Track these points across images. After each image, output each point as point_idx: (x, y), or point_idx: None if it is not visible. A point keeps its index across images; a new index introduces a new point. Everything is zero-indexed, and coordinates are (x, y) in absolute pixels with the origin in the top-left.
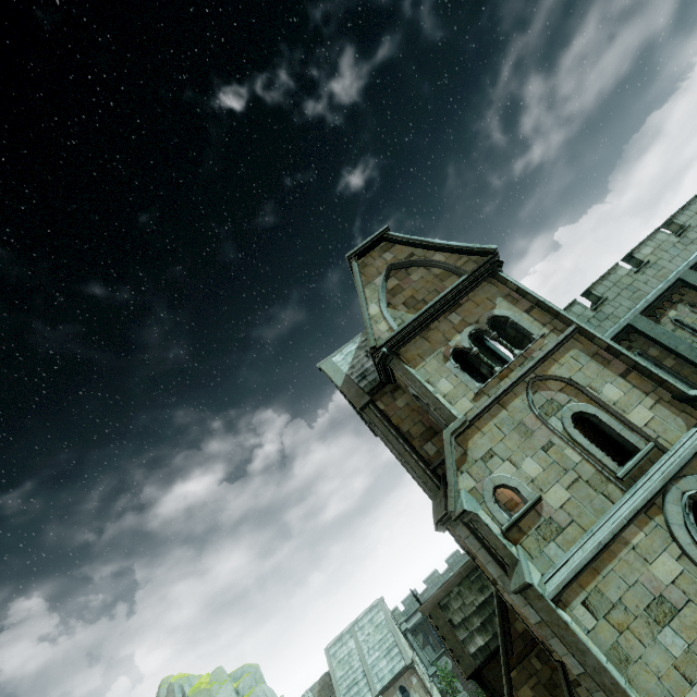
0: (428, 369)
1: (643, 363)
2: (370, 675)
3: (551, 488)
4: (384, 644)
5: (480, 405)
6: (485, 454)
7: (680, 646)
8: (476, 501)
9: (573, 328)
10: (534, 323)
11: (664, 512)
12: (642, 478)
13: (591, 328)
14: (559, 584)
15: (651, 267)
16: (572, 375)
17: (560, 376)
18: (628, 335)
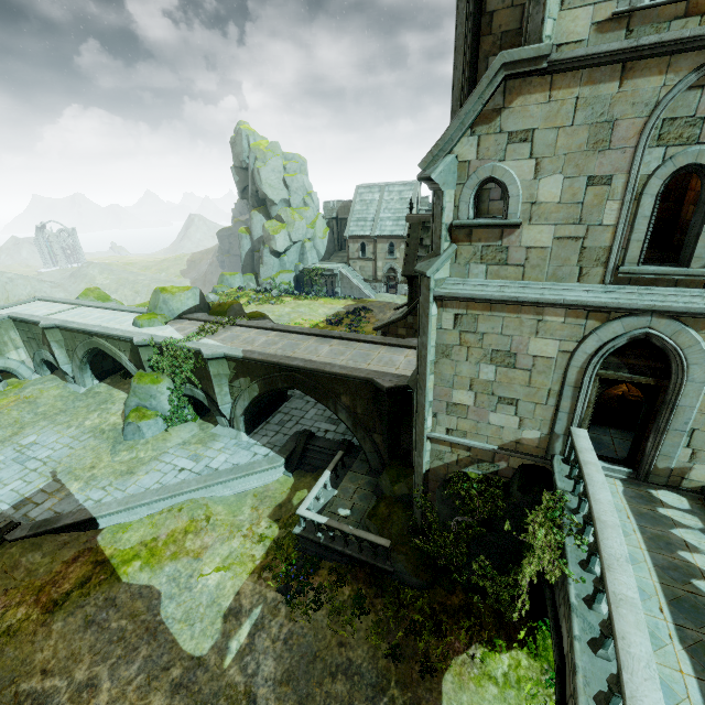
0: None
1: None
2: (377, 224)
3: (542, 226)
4: (399, 213)
5: (597, 46)
6: (520, 132)
7: (488, 377)
8: (457, 178)
9: None
10: None
11: (605, 324)
12: (637, 289)
13: None
14: (451, 293)
15: None
16: None
17: None
18: None
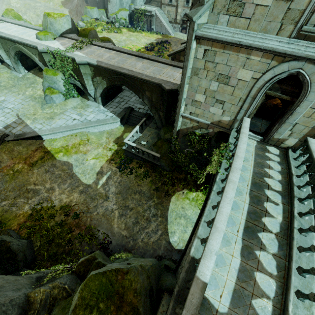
0: None
1: None
2: None
3: None
4: None
5: None
6: None
7: (214, 88)
8: None
9: None
10: None
11: (280, 64)
12: (306, 43)
13: None
14: (205, 35)
15: None
16: None
17: None
18: None
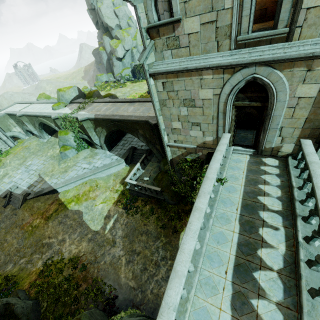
0: None
1: None
2: None
3: (192, 17)
4: None
5: None
6: None
7: (185, 113)
8: None
9: None
10: None
11: (233, 75)
12: (248, 50)
13: None
14: (156, 71)
15: None
16: None
17: None
18: None
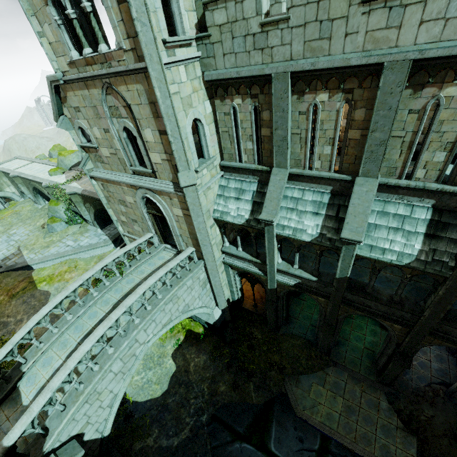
0: (33, 1)
1: (170, 138)
2: None
3: (104, 148)
4: None
5: (73, 74)
6: (76, 107)
7: (124, 210)
8: (72, 125)
9: (143, 66)
10: (120, 25)
11: (137, 191)
12: (139, 177)
13: (166, 77)
14: (93, 175)
15: (391, 10)
16: (132, 104)
17: (123, 98)
18: (264, 85)
